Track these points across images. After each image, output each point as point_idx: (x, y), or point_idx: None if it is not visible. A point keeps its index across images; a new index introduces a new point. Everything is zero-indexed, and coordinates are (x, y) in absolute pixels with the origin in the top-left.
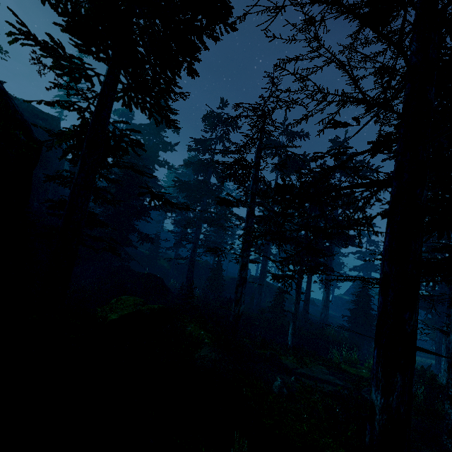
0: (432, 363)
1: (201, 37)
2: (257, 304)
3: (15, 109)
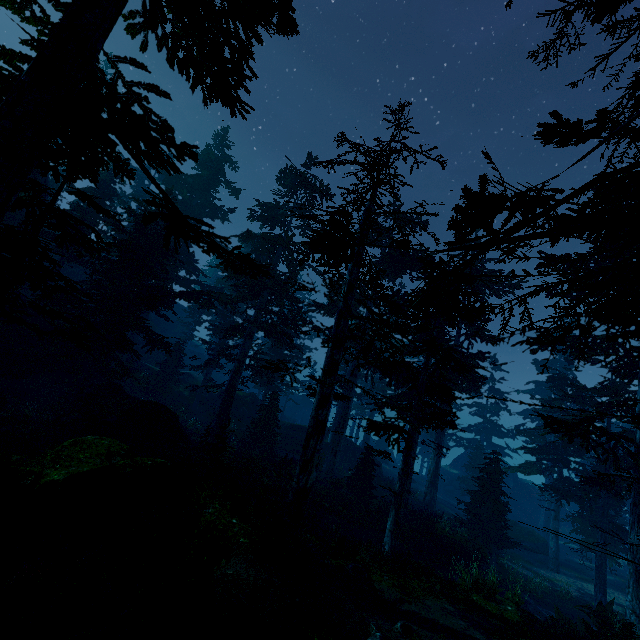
0: (584, 587)
1: None
2: (328, 472)
3: None
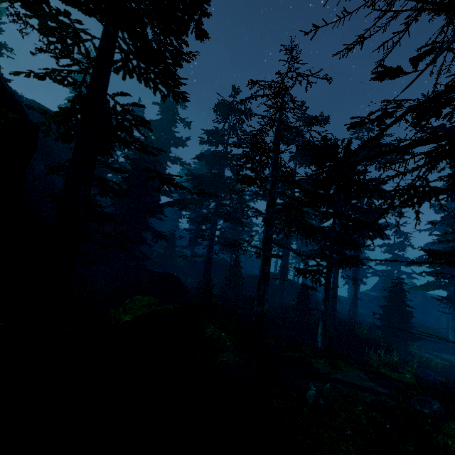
0: None
1: None
2: (279, 302)
3: (4, 87)
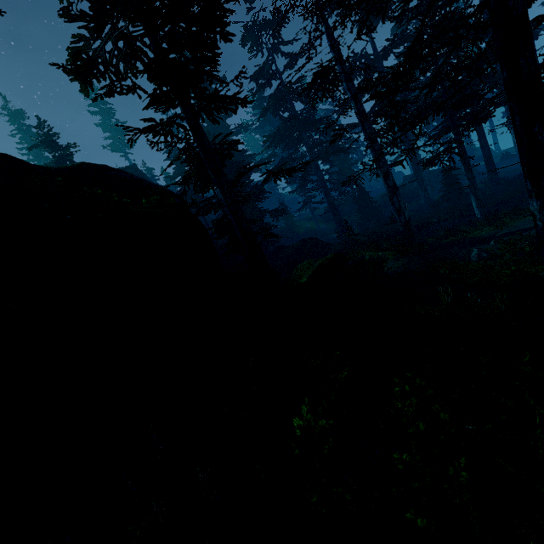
0: None
1: (223, 8)
2: (426, 203)
3: (154, 185)
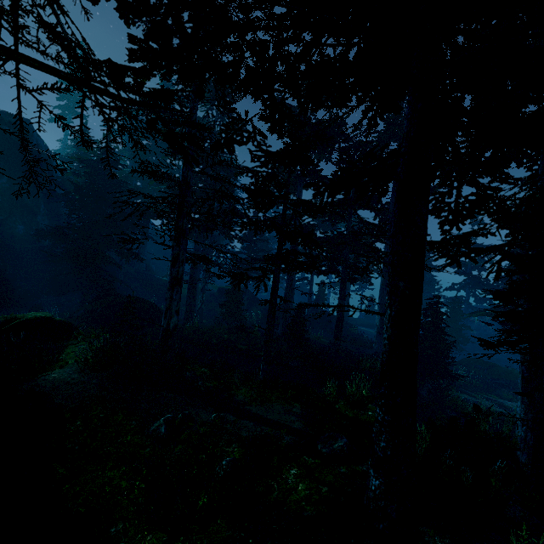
0: None
1: None
2: (282, 333)
3: None
